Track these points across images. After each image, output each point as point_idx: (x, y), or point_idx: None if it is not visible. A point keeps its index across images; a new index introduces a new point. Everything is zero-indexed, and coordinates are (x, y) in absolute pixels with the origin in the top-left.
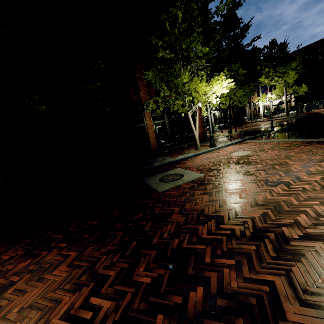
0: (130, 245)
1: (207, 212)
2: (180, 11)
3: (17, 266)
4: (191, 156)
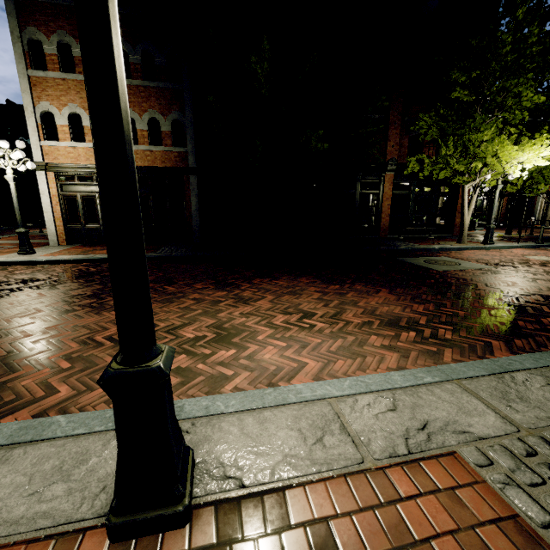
0: (445, 294)
1: (524, 290)
2: (513, 38)
3: (330, 286)
4: (455, 249)
